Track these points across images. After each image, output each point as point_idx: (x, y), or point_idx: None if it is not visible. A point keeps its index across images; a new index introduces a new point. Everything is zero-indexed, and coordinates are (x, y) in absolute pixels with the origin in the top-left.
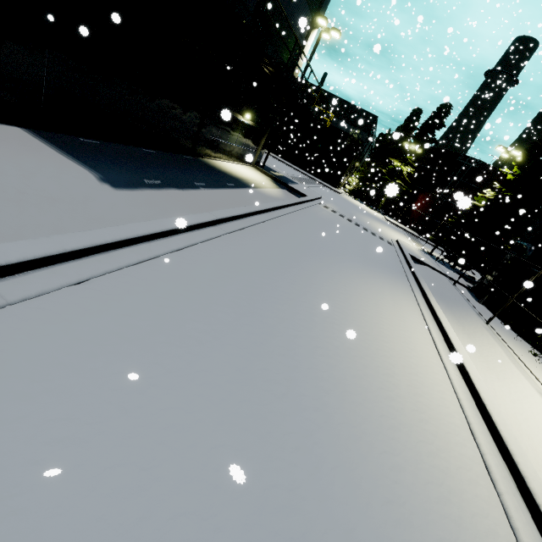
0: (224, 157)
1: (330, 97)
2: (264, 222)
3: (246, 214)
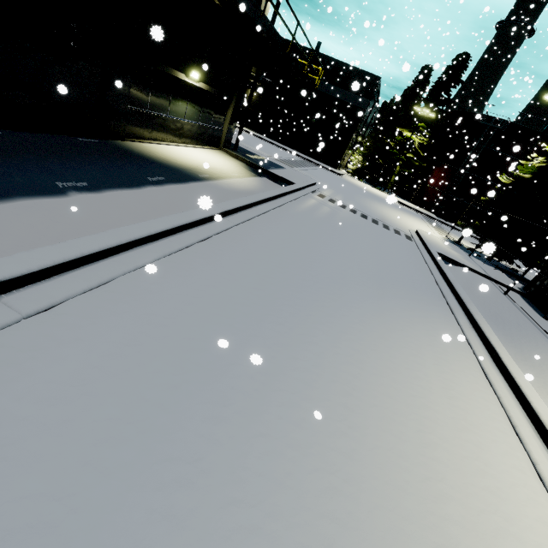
0: (169, 139)
1: (322, 59)
2: (190, 246)
3: (138, 241)
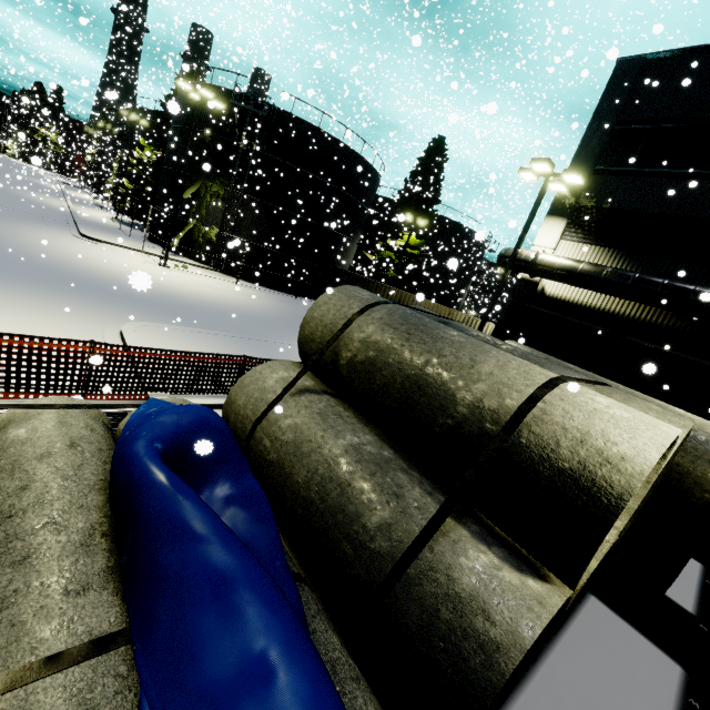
0: None
1: None
2: None
3: None
